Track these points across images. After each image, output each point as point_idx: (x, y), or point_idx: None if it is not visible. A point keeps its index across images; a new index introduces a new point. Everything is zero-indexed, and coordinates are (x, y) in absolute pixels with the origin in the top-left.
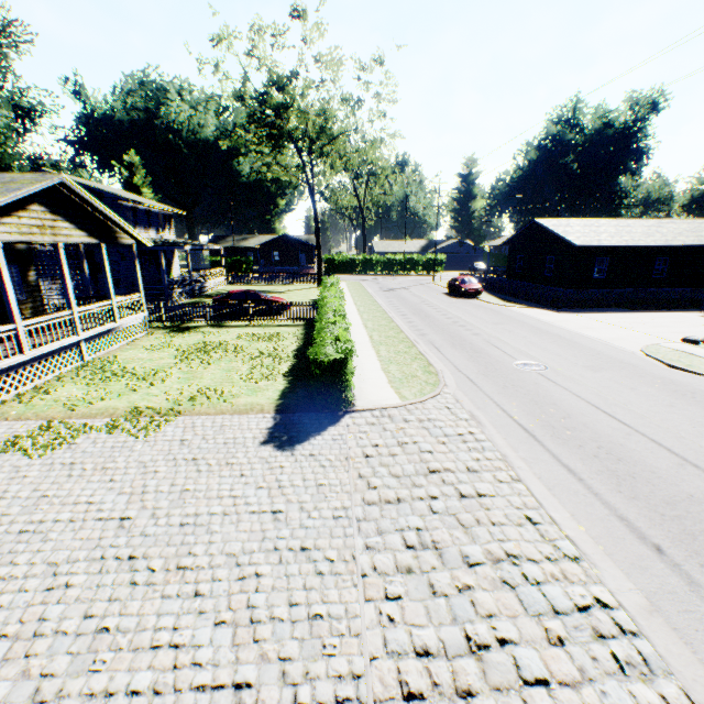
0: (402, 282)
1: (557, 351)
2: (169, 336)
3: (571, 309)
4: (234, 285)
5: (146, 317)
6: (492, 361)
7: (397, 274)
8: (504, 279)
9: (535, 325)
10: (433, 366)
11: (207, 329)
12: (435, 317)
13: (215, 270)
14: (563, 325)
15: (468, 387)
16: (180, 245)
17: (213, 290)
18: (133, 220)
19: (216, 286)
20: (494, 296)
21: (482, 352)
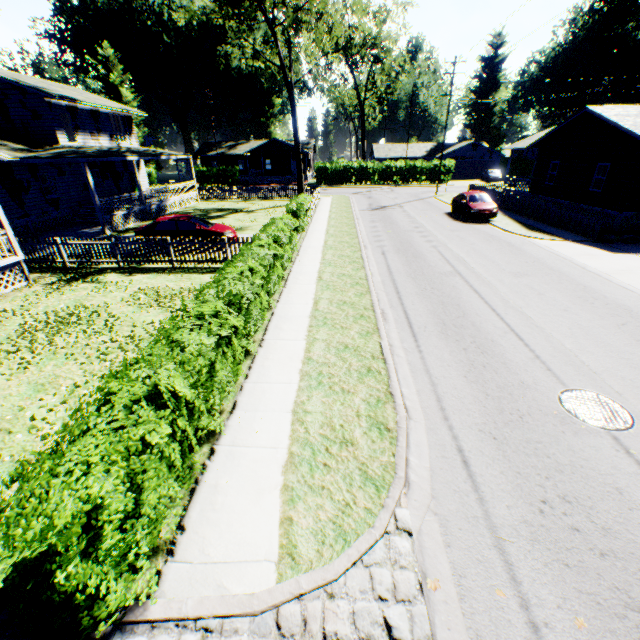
0: (398, 196)
1: (638, 356)
2: (49, 289)
3: (629, 245)
4: (209, 201)
5: (23, 262)
6: (512, 384)
7: (396, 185)
8: (526, 194)
9: (580, 279)
10: (395, 404)
11: (109, 276)
12: (426, 258)
13: (180, 184)
14: (629, 280)
15: (456, 501)
16: (118, 155)
17: (180, 209)
18: (72, 124)
19: (183, 203)
20: (512, 219)
21: (493, 352)
